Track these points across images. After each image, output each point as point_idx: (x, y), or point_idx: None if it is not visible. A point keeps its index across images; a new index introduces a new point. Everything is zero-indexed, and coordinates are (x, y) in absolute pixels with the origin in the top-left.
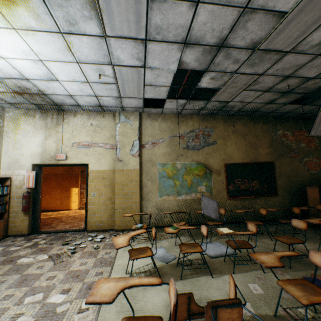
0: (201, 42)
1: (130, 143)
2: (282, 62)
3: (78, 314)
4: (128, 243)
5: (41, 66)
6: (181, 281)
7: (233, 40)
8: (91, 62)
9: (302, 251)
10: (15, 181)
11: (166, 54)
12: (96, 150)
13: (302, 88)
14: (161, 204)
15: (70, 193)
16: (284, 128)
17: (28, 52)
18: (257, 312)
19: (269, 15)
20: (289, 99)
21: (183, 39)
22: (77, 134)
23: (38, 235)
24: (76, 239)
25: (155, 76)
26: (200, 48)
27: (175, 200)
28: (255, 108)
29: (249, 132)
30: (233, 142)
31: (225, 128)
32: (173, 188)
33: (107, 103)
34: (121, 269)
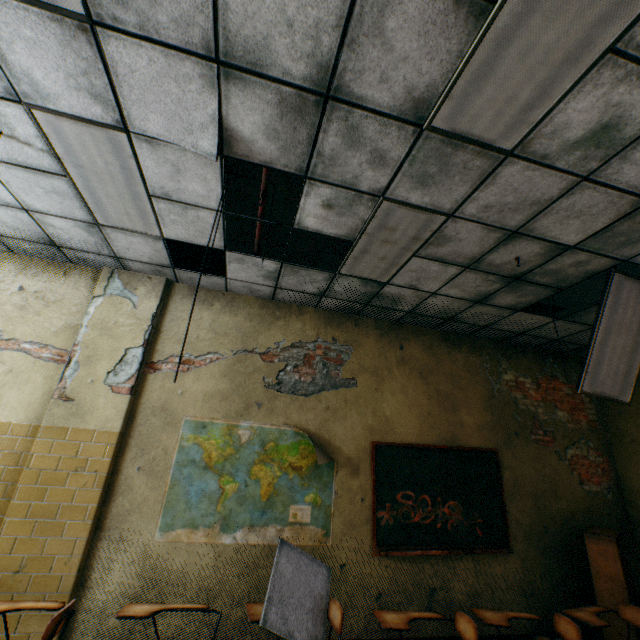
0: (267, 67)
1: (116, 353)
2: (498, 184)
3: None
4: None
5: None
6: None
7: (359, 81)
8: None
9: None
10: None
11: (176, 95)
12: (3, 359)
13: (550, 271)
14: (160, 559)
15: None
16: (517, 368)
17: None
18: None
19: (445, 1)
20: (522, 298)
21: (209, 45)
22: None
23: None
24: None
25: (171, 170)
26: (269, 90)
27: (211, 545)
28: (448, 311)
29: (437, 367)
30: (398, 385)
31: (382, 350)
32: (214, 504)
33: (69, 238)
34: None
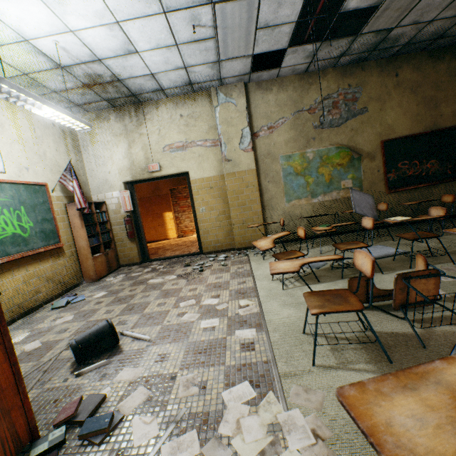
0: None
1: (238, 134)
2: None
3: (241, 309)
4: (274, 245)
5: (117, 34)
6: (343, 280)
7: None
8: (183, 7)
9: None
10: (111, 206)
11: None
12: (194, 152)
13: None
14: (290, 212)
15: (164, 219)
16: None
17: (102, 13)
18: (450, 294)
19: None
20: None
21: None
22: (166, 134)
23: (151, 263)
24: (196, 261)
25: (275, 7)
26: None
27: (308, 204)
28: (438, 31)
29: (423, 81)
30: (395, 103)
31: (382, 82)
32: (305, 189)
33: (199, 77)
34: (265, 278)
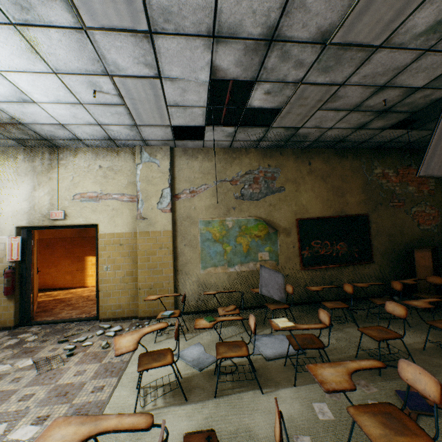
0: (239, 34)
1: (158, 193)
2: (371, 64)
3: None
4: (136, 346)
5: (1, 81)
6: (215, 400)
7: (290, 30)
8: (76, 72)
9: (402, 347)
10: None
11: (189, 56)
12: (108, 204)
13: (407, 103)
14: (205, 280)
15: (85, 264)
16: (384, 164)
17: None
18: None
19: None
20: (388, 122)
21: (209, 30)
22: (80, 182)
23: (29, 328)
24: (82, 333)
25: (180, 91)
26: (239, 44)
27: (225, 273)
28: (339, 136)
29: (332, 172)
30: (309, 187)
31: (298, 167)
32: (222, 256)
33: (119, 135)
34: (132, 381)
